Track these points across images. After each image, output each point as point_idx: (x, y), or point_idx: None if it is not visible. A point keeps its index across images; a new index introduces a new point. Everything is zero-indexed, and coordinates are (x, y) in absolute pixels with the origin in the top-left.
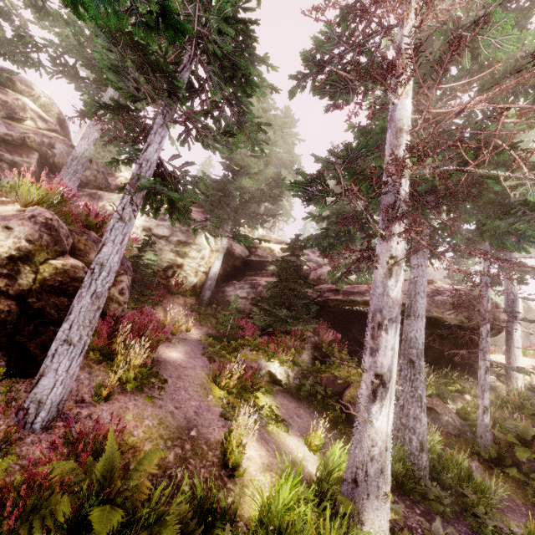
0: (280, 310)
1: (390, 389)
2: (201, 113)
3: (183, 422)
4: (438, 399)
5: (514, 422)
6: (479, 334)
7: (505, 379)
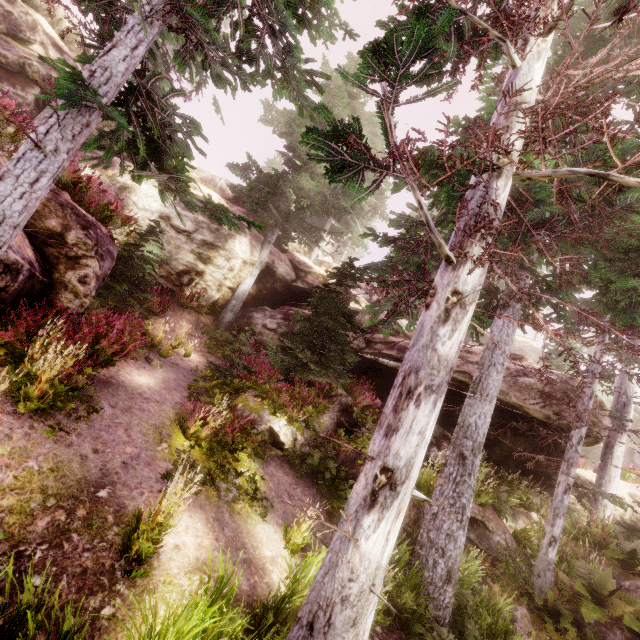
0: (304, 351)
1: (402, 495)
2: (201, 8)
3: (95, 474)
4: (493, 512)
5: (589, 566)
6: (568, 439)
7: (589, 504)
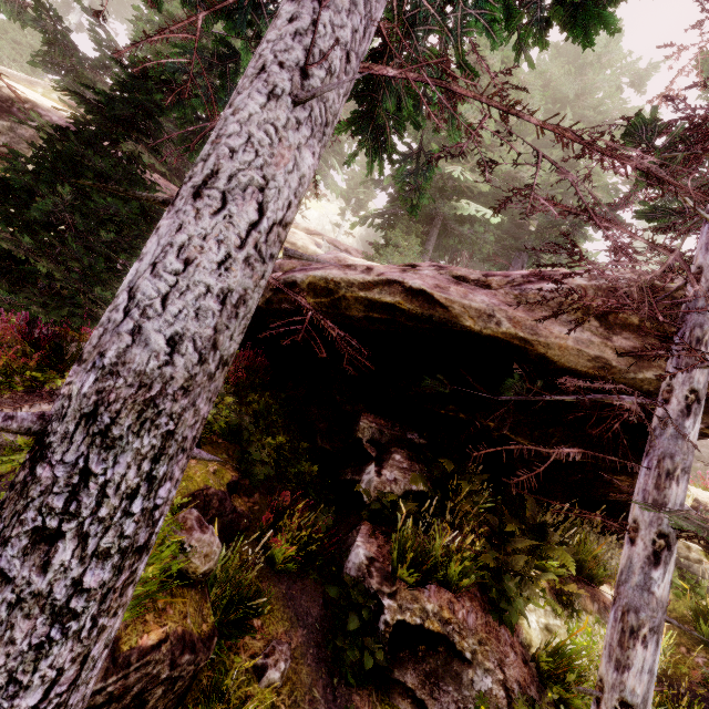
0: None
1: None
2: None
3: None
4: (482, 606)
5: None
6: (652, 403)
7: None
